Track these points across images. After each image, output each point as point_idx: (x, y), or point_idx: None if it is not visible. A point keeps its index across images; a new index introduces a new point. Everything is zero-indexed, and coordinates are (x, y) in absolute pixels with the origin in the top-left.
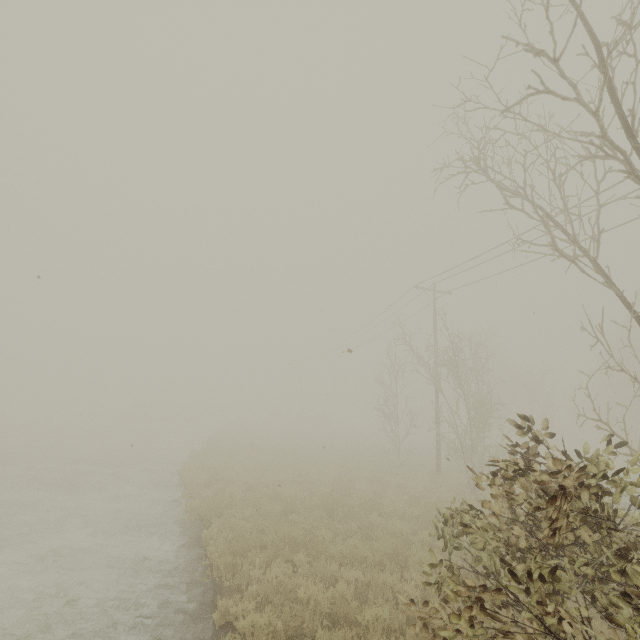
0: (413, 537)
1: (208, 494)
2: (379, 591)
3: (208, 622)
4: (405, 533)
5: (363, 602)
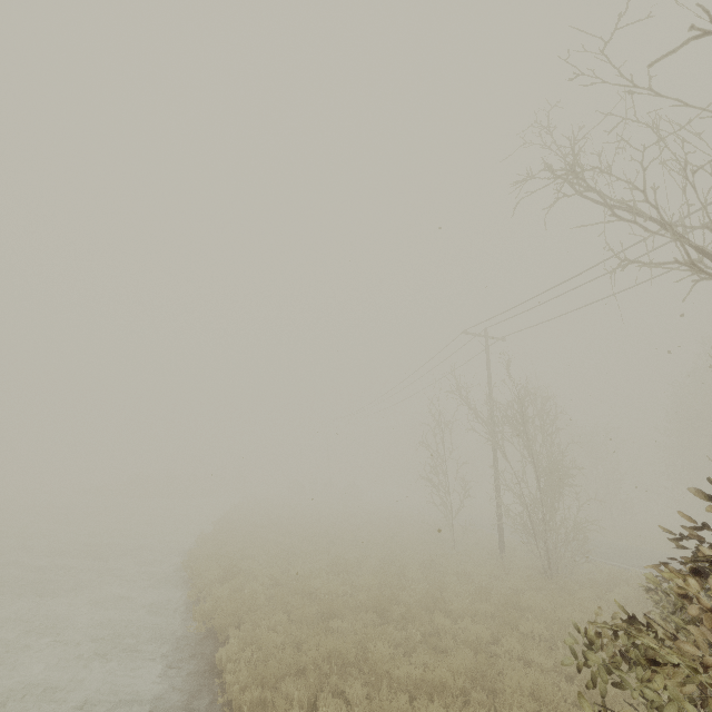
0: (495, 646)
1: (223, 594)
2: None
3: None
4: (484, 641)
5: None
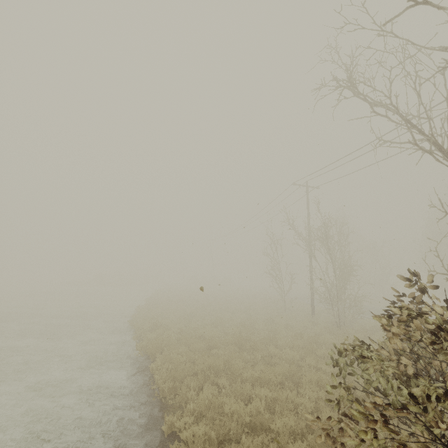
0: (301, 362)
1: (152, 337)
2: (283, 404)
3: (159, 432)
4: (295, 359)
5: (271, 412)
